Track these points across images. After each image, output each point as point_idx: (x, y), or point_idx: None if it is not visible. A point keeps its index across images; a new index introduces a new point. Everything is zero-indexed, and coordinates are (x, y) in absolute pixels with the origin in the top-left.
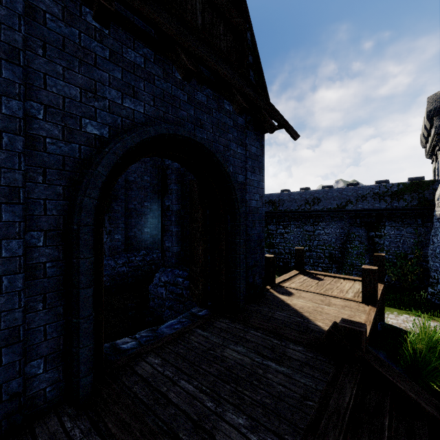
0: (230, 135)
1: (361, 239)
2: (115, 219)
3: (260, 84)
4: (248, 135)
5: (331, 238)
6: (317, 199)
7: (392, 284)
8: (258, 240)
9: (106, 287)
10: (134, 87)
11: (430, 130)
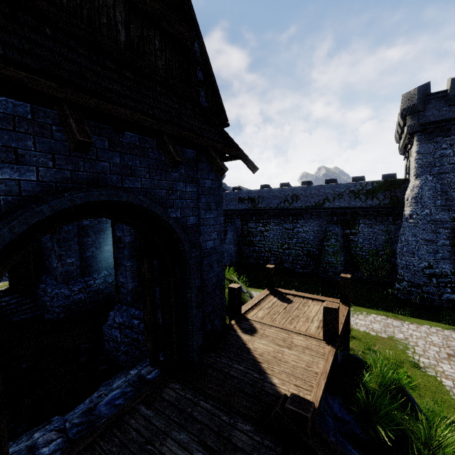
0: (176, 174)
1: (337, 237)
2: (66, 241)
3: (215, 104)
4: (200, 168)
5: (309, 235)
6: (296, 196)
7: (365, 279)
8: (216, 282)
9: (60, 319)
10: (17, 149)
11: (404, 127)
